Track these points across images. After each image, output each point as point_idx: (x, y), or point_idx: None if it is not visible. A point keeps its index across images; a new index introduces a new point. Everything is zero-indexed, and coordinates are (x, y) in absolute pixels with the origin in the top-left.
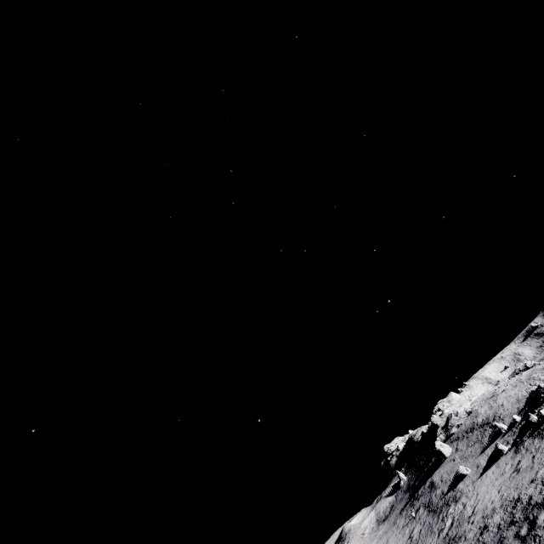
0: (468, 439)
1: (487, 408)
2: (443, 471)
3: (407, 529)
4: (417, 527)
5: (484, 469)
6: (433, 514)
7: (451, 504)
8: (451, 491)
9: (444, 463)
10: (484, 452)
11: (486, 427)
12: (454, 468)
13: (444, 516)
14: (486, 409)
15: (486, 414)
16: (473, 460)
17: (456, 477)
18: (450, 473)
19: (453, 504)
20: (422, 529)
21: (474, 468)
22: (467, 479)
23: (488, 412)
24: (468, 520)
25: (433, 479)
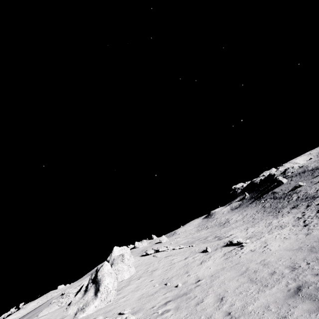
0: (301, 176)
1: (316, 163)
2: (281, 188)
3: (259, 205)
4: (268, 204)
5: (318, 181)
6: (279, 199)
7: (293, 194)
8: (291, 191)
9: (282, 185)
10: (316, 177)
11: (316, 170)
12: (291, 185)
13: (289, 197)
14: (315, 164)
15: (315, 166)
16: (307, 181)
17: (293, 187)
18: (288, 187)
19: (295, 194)
20: (271, 203)
21: (309, 183)
22: (303, 187)
23: (317, 165)
24: (315, 192)
25: (274, 191)
